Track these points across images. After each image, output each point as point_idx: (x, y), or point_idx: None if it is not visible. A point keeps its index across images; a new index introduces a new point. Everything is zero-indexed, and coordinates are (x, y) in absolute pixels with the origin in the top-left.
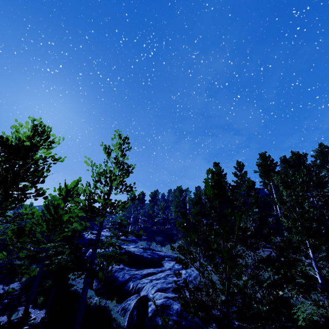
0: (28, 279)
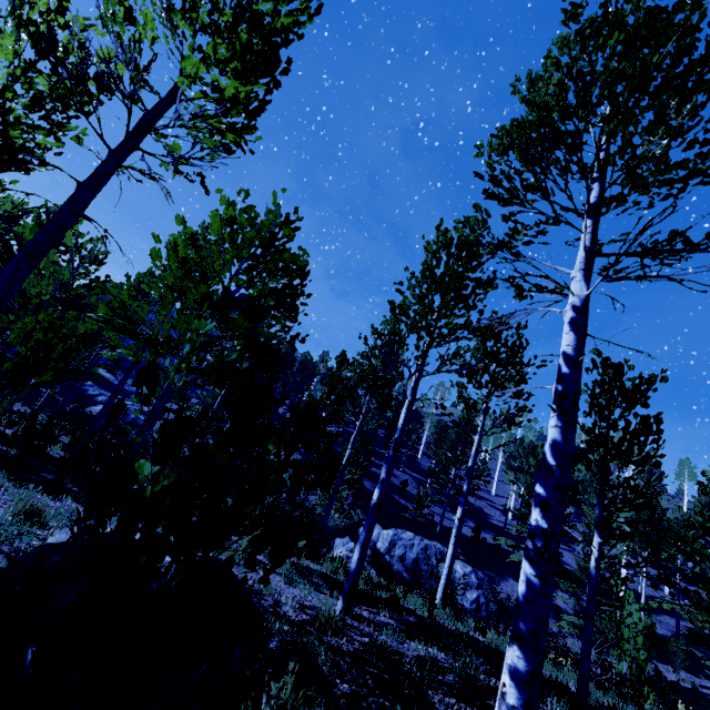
0: None
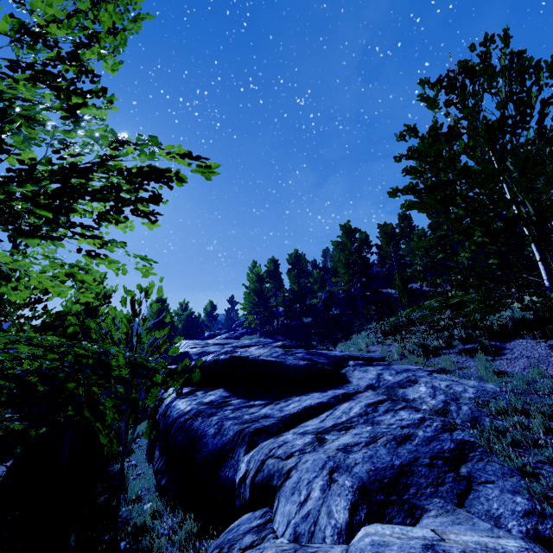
0: (21, 454)
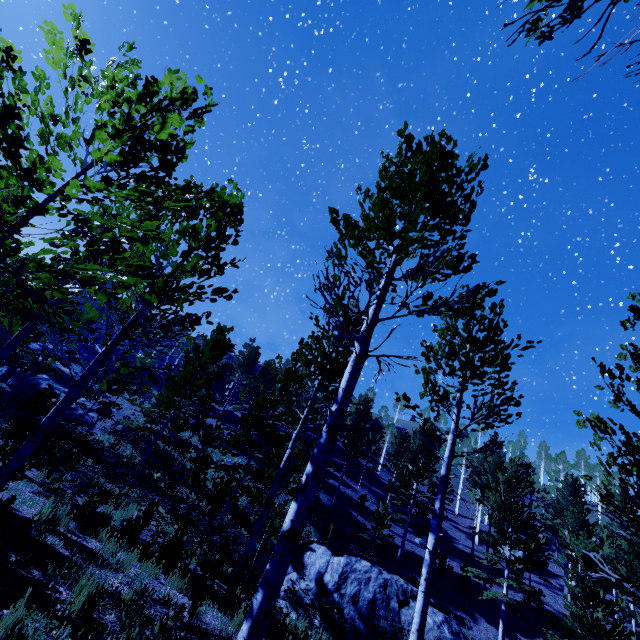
0: None
